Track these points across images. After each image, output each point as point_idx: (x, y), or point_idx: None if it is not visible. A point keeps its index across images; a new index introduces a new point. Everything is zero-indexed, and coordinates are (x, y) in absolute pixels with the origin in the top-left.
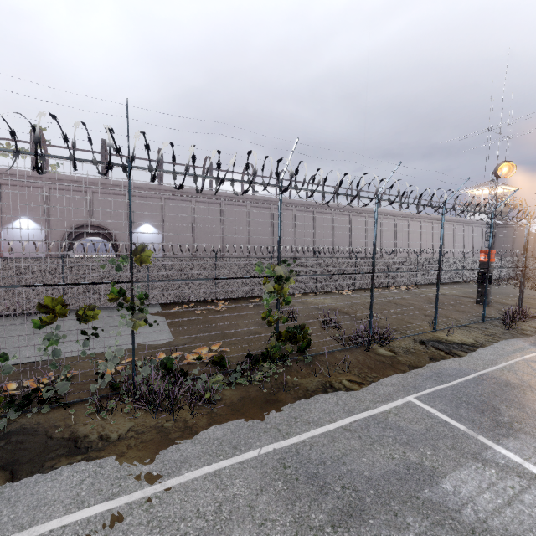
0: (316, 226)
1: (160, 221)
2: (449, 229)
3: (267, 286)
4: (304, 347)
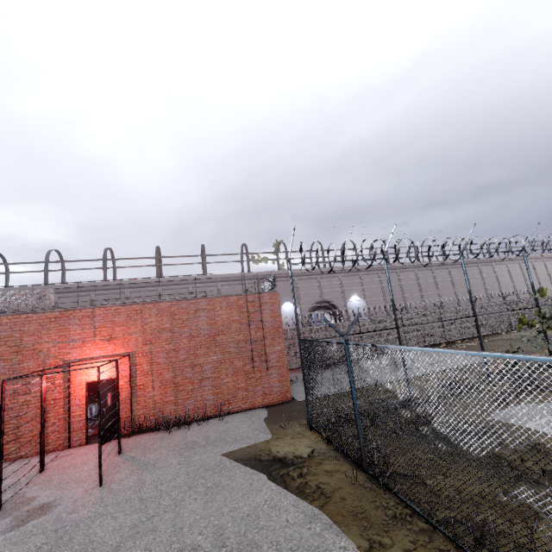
0: (469, 278)
1: (361, 292)
2: None
3: None
4: None
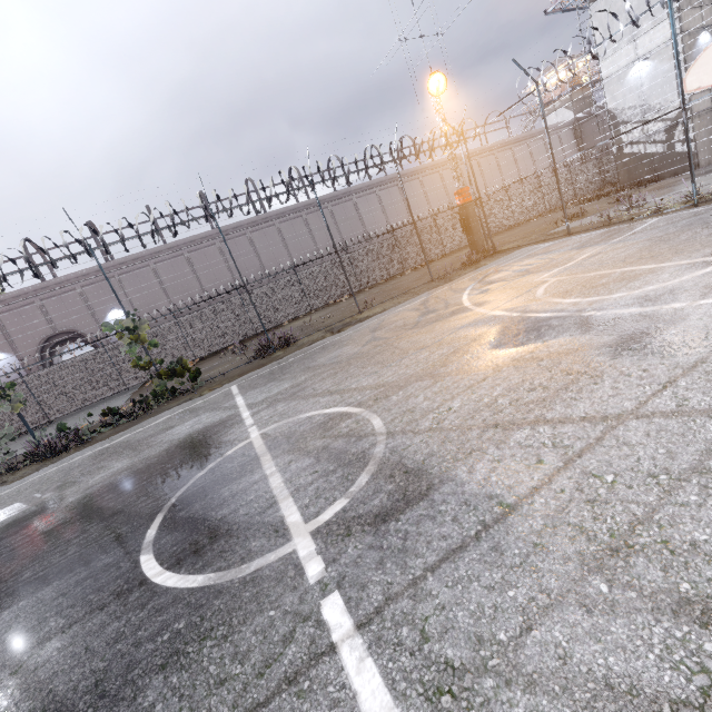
0: (314, 231)
1: (126, 301)
2: (505, 157)
3: (124, 339)
4: (193, 376)
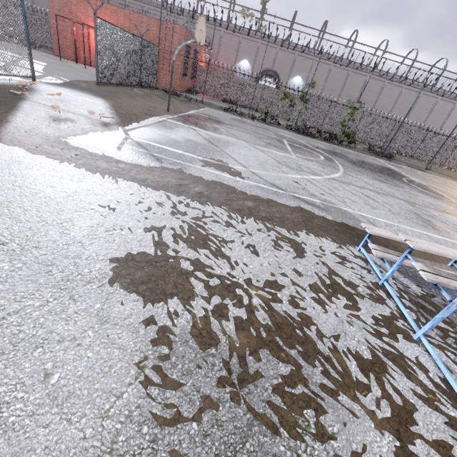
0: (416, 106)
1: (306, 76)
2: None
3: (348, 110)
4: (351, 142)
